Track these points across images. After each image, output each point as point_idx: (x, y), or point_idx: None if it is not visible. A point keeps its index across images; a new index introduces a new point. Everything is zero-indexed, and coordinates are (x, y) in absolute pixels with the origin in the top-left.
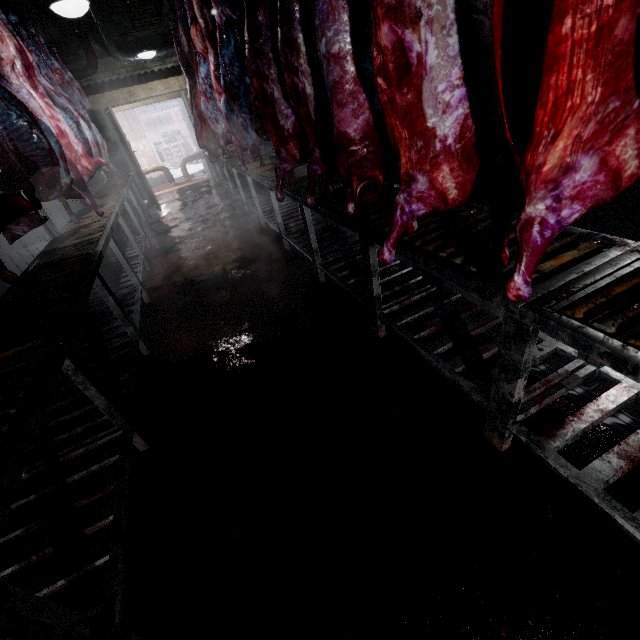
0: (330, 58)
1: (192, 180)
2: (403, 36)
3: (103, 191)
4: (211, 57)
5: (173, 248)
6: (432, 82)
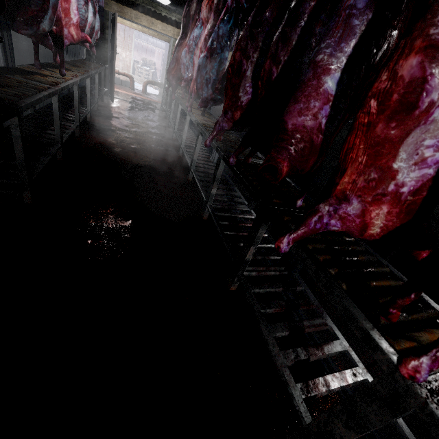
0: (323, 66)
1: (146, 96)
2: (429, 80)
3: (77, 62)
4: (209, 25)
5: (106, 131)
6: (426, 134)
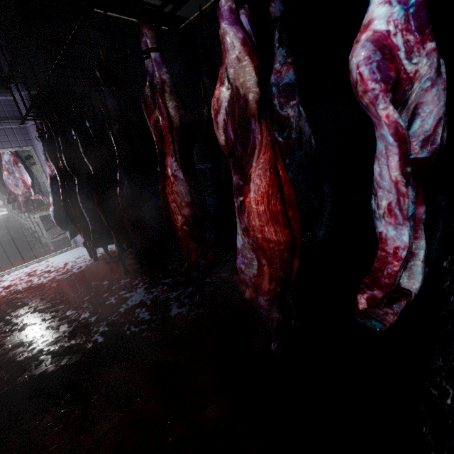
0: None
1: None
2: None
3: None
4: None
5: None
6: None
